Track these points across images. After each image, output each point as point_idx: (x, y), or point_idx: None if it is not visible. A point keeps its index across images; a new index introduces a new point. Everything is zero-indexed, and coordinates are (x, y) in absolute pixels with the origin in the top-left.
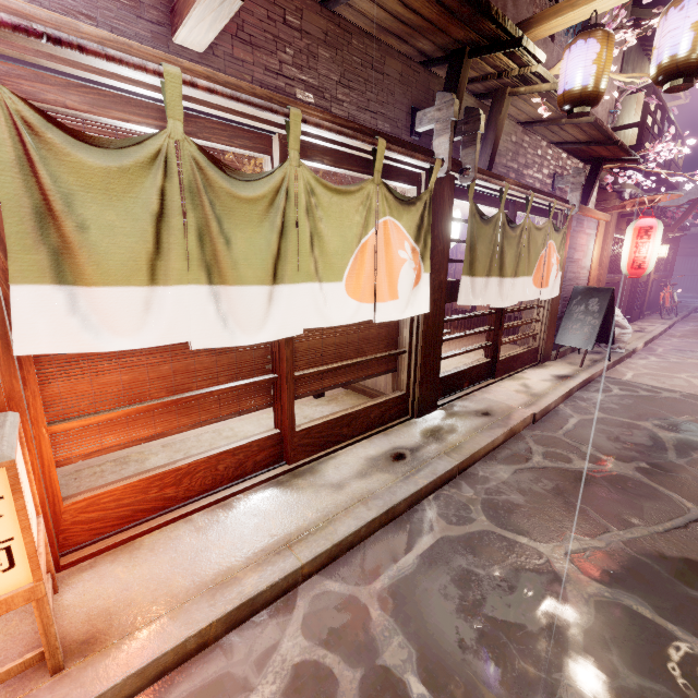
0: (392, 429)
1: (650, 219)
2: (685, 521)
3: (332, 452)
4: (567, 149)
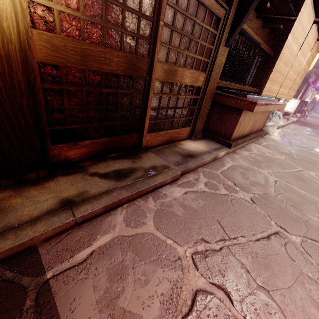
0: None
1: None
2: None
3: None
4: None
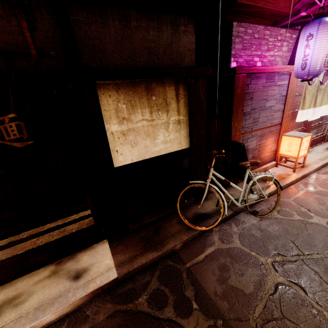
0: (321, 144)
1: None
2: None
3: (311, 148)
4: None
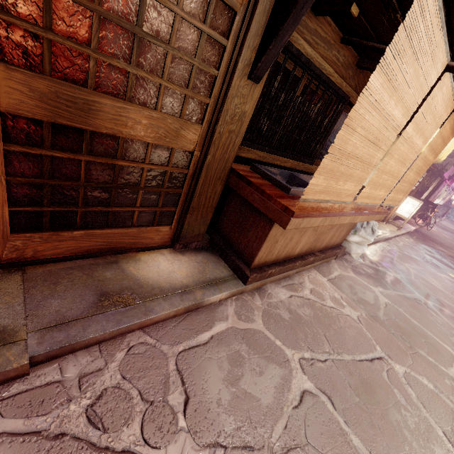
0: None
1: None
2: None
3: None
4: None
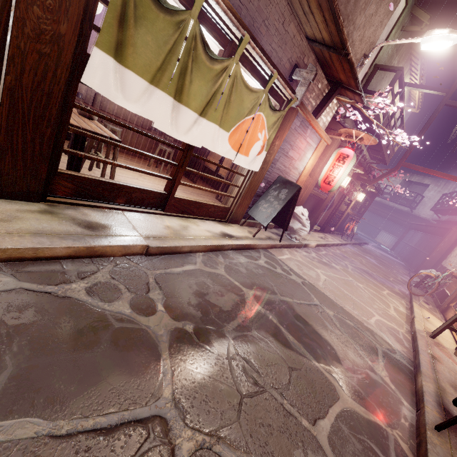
0: None
1: (350, 150)
2: (124, 420)
3: None
4: (319, 58)
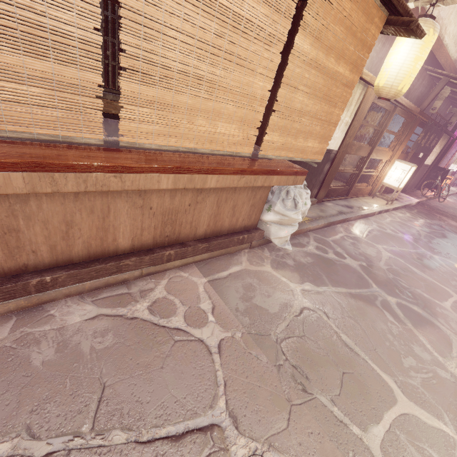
0: None
1: None
2: None
3: None
4: None
